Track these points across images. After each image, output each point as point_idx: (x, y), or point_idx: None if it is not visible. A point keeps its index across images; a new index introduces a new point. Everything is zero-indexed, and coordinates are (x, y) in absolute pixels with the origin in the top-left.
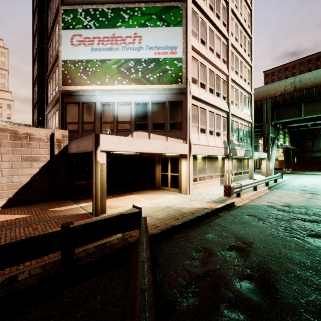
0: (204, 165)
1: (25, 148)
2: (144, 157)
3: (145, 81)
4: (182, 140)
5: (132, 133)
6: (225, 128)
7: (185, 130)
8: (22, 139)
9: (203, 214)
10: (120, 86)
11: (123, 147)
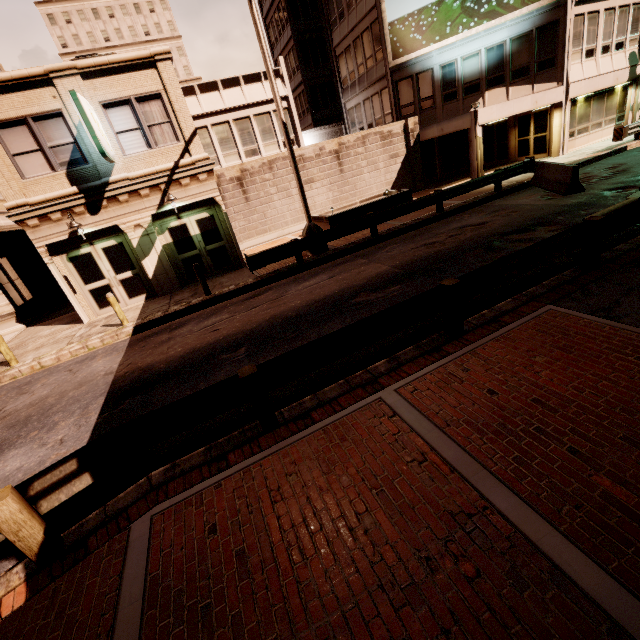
0: (587, 110)
1: (389, 147)
2: (487, 125)
3: (502, 10)
4: (556, 83)
5: (483, 95)
6: (637, 27)
7: (561, 66)
8: (386, 138)
9: (583, 162)
10: (466, 33)
11: (494, 117)
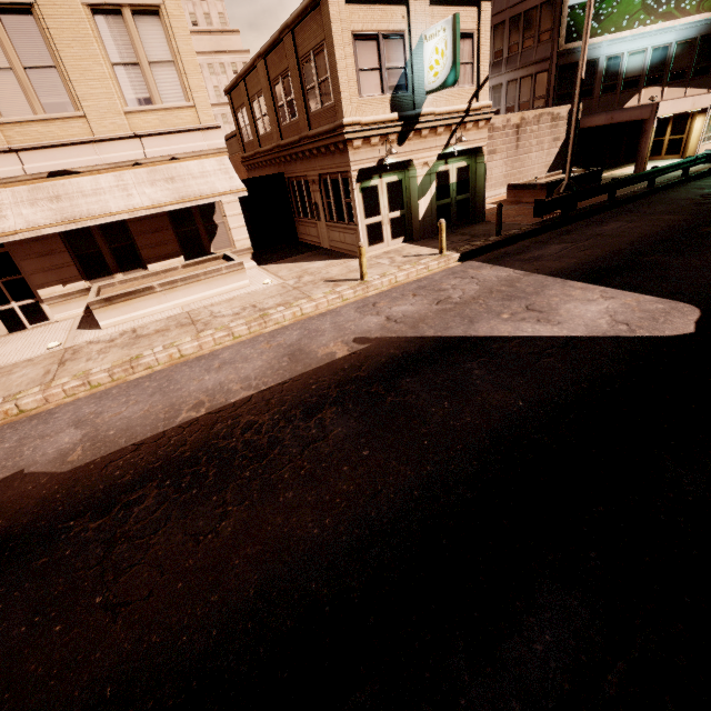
0: None
1: (555, 129)
2: (619, 123)
3: (678, 14)
4: (706, 90)
5: (640, 92)
6: None
7: None
8: (554, 120)
9: None
10: (640, 29)
11: (667, 112)
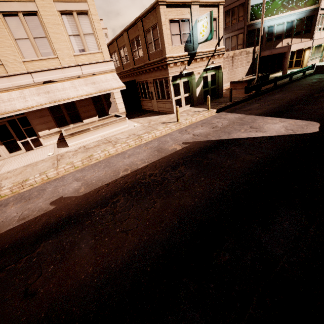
0: (314, 51)
1: (247, 58)
2: (273, 54)
3: (296, 8)
4: (310, 39)
5: (282, 41)
6: None
7: (312, 33)
8: (247, 54)
9: None
10: (281, 14)
11: (294, 48)
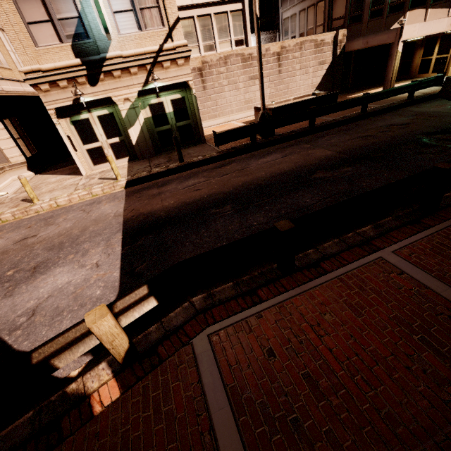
0: None
1: (319, 54)
2: None
3: None
4: None
5: (405, 15)
6: None
7: None
8: (318, 46)
9: None
10: None
11: (415, 34)
